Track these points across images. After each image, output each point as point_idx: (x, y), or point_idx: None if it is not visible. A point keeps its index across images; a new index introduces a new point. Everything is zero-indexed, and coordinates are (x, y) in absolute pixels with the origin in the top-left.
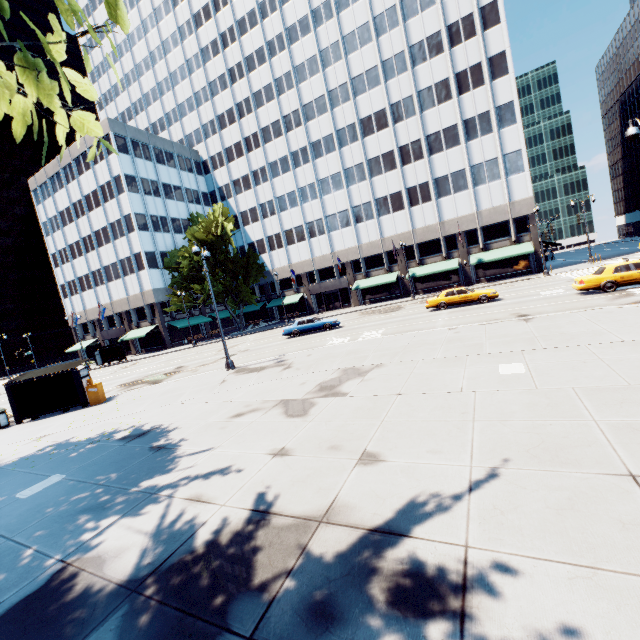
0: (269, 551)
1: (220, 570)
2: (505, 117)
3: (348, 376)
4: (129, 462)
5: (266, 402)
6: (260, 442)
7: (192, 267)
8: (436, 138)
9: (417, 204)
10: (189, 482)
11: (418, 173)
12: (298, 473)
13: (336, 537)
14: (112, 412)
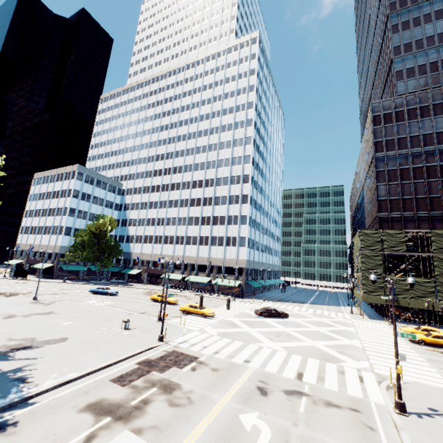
0: None
1: None
2: (243, 220)
3: (44, 313)
4: None
5: (9, 313)
6: None
7: (83, 241)
8: (217, 218)
9: (202, 245)
10: None
11: (206, 231)
12: None
13: None
14: None
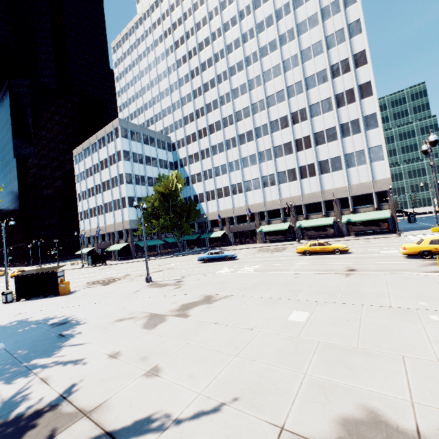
0: (42, 429)
1: (9, 436)
2: (370, 123)
3: (203, 301)
4: (40, 343)
5: (143, 313)
6: (112, 344)
7: (154, 208)
8: (321, 135)
9: (306, 177)
10: (53, 366)
11: (307, 157)
12: (108, 373)
13: (82, 429)
14: (65, 303)
